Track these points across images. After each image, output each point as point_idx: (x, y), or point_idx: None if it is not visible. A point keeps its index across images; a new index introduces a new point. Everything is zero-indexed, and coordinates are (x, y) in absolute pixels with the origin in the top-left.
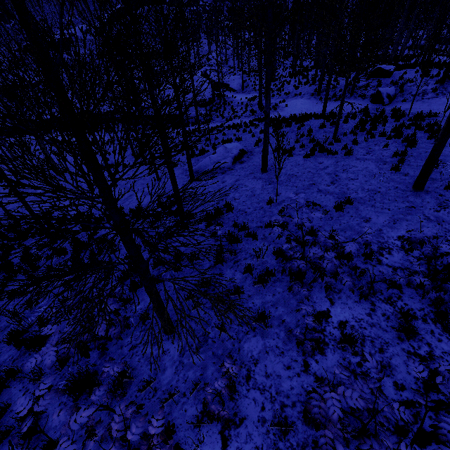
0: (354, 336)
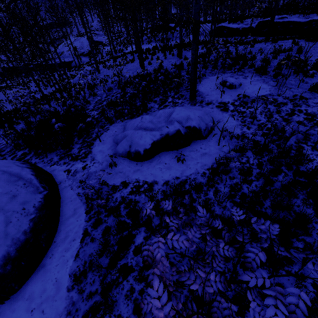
0: (94, 92)
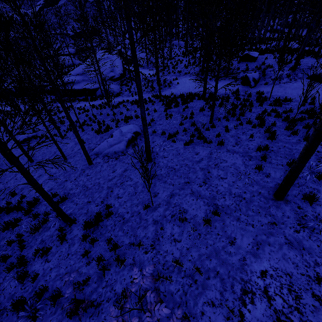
0: None
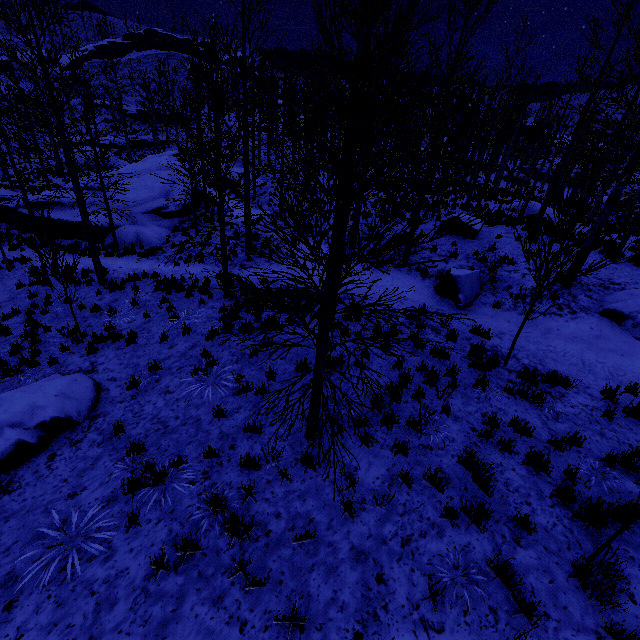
0: None
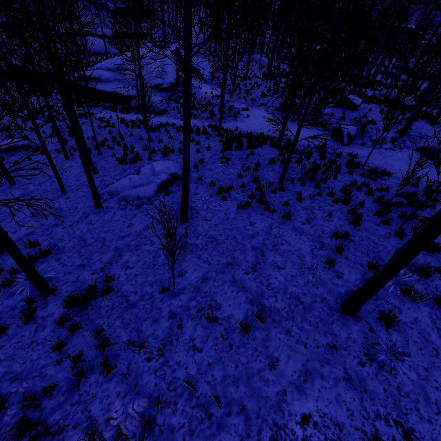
0: None
